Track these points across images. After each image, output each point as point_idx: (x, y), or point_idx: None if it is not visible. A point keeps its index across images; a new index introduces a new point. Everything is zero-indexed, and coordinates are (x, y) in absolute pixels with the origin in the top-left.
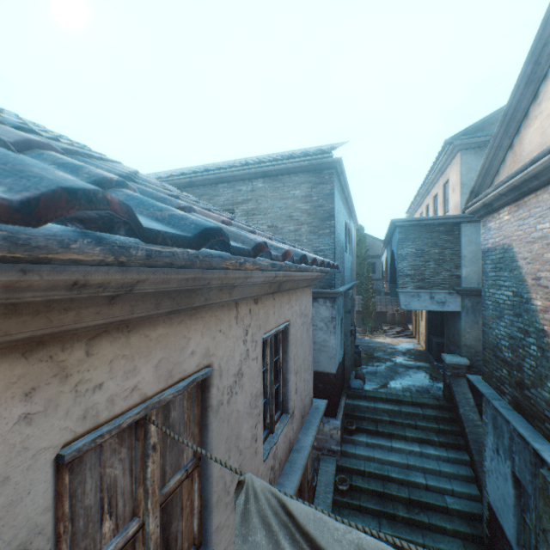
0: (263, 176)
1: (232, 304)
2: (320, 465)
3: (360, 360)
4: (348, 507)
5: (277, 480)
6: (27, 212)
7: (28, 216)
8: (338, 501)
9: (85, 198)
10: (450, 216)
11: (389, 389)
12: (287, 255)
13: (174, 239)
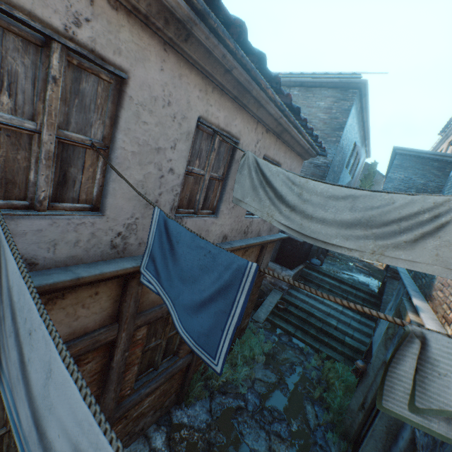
0: (300, 86)
1: (256, 121)
2: (271, 292)
3: (326, 254)
4: (279, 318)
5: (247, 237)
6: (234, 22)
7: (234, 22)
8: (274, 312)
9: (242, 23)
10: (448, 154)
11: (338, 274)
12: (289, 95)
13: (252, 48)
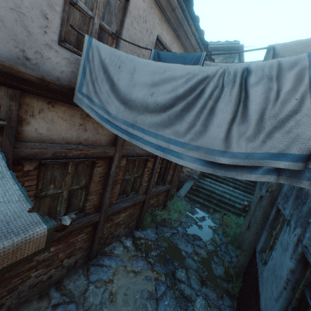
0: None
1: (183, 49)
2: (187, 181)
3: None
4: (193, 195)
5: None
6: None
7: None
8: (190, 192)
9: None
10: None
11: None
12: (203, 31)
13: None
